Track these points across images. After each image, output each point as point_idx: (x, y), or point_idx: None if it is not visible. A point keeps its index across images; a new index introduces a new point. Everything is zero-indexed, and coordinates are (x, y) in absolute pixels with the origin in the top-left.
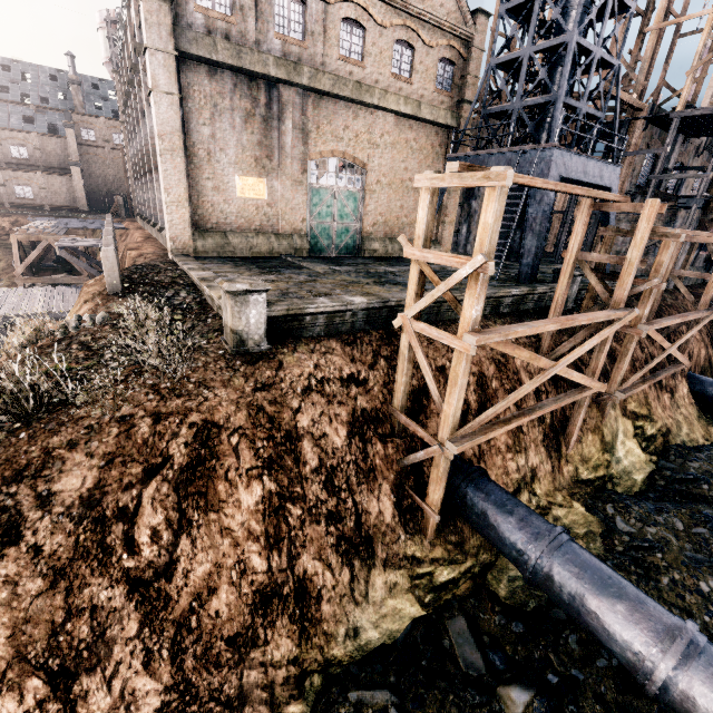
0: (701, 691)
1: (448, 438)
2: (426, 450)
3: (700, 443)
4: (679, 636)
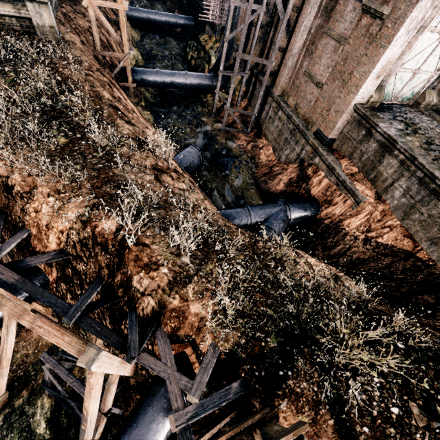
0: (192, 80)
1: (129, 50)
2: (123, 60)
3: (139, 39)
4: (186, 73)
